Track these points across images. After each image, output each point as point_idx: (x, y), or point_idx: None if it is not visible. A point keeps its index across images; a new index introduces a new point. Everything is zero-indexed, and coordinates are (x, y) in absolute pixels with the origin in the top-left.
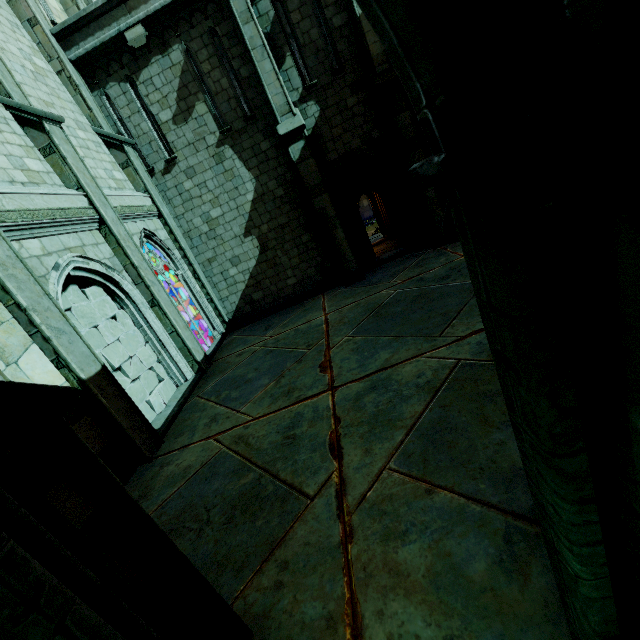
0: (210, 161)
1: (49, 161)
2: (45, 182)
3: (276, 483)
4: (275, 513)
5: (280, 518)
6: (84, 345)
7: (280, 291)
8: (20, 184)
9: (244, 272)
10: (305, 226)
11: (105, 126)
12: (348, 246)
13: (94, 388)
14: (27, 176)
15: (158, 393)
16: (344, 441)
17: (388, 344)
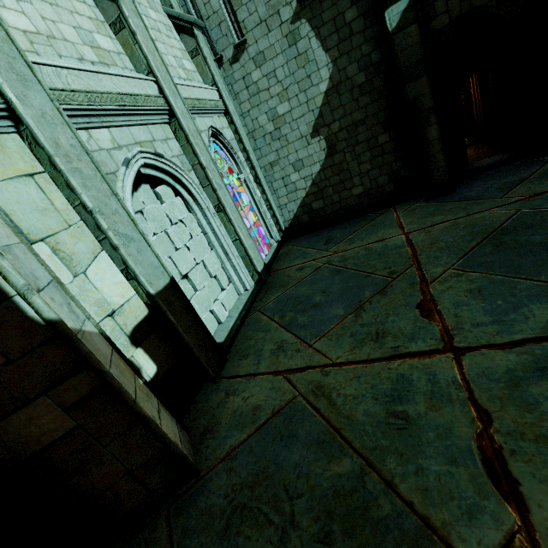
0: (282, 43)
1: (119, 40)
2: (115, 64)
3: (394, 500)
4: None
5: None
6: (153, 255)
7: (342, 201)
8: (89, 63)
9: (306, 178)
10: (385, 123)
11: (175, 6)
12: (441, 148)
13: (162, 304)
14: (97, 55)
15: (221, 302)
16: (516, 467)
17: (542, 294)
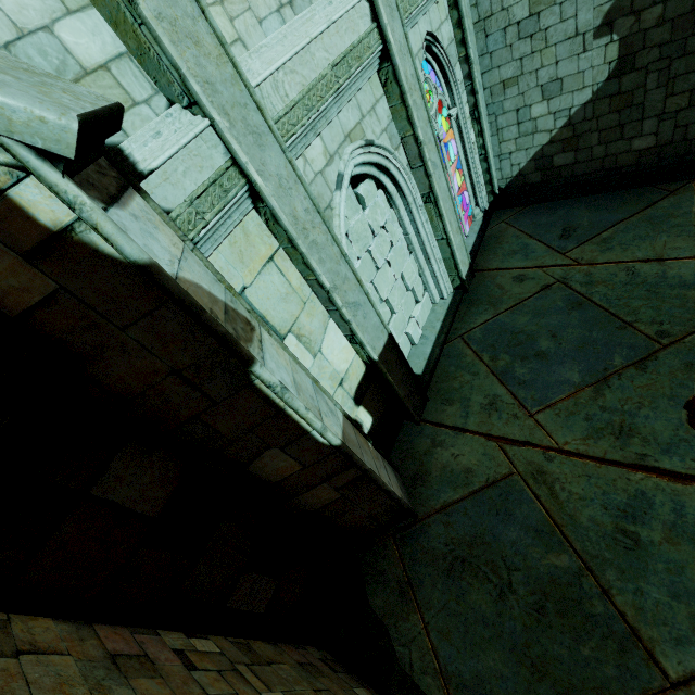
0: None
1: None
2: None
3: (608, 606)
4: (609, 657)
5: (618, 672)
6: (374, 313)
7: (609, 158)
8: (288, 8)
9: (558, 113)
10: None
11: None
12: None
13: (383, 367)
14: None
15: (416, 321)
16: None
17: None
